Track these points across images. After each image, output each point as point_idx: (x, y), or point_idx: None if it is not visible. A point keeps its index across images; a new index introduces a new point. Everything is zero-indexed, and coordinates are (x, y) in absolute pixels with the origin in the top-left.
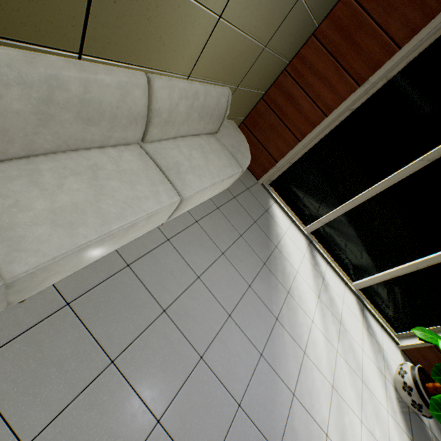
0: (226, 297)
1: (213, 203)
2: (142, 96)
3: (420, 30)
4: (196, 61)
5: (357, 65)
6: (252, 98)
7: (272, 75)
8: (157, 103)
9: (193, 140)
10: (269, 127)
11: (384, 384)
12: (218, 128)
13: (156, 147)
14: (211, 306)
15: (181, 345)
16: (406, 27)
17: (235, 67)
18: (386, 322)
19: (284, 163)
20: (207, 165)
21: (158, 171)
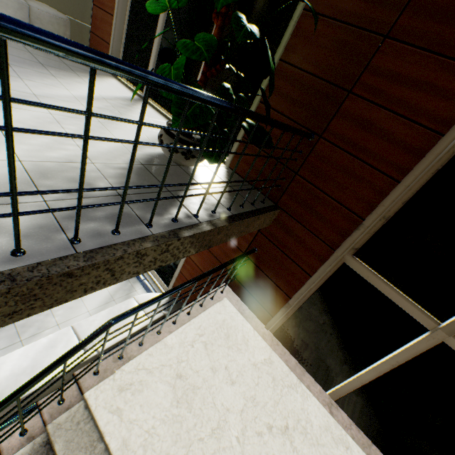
0: None
1: None
2: None
3: None
4: None
5: None
6: None
7: None
8: None
9: None
10: (101, 21)
11: None
12: None
13: None
14: None
15: None
16: None
17: None
18: None
19: (115, 43)
20: None
21: None
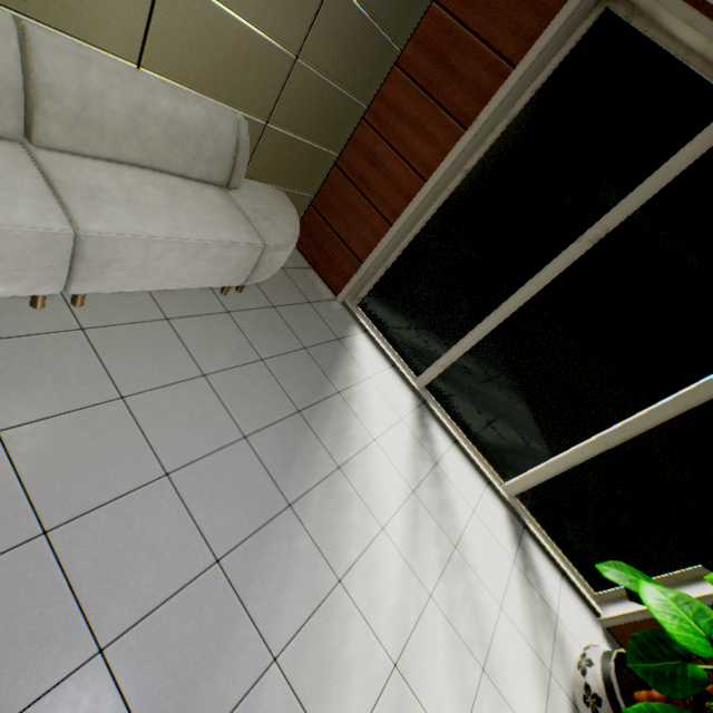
0: (175, 442)
1: (222, 304)
2: (5, 49)
3: (539, 38)
4: (143, 38)
5: (460, 100)
6: (314, 159)
7: (340, 123)
8: (46, 74)
9: (161, 178)
10: (348, 207)
11: (546, 690)
12: (227, 178)
13: (61, 160)
14: (129, 449)
15: (3, 499)
16: (519, 36)
17: (244, 80)
18: (575, 568)
19: (374, 265)
20: (171, 209)
21: (39, 182)
